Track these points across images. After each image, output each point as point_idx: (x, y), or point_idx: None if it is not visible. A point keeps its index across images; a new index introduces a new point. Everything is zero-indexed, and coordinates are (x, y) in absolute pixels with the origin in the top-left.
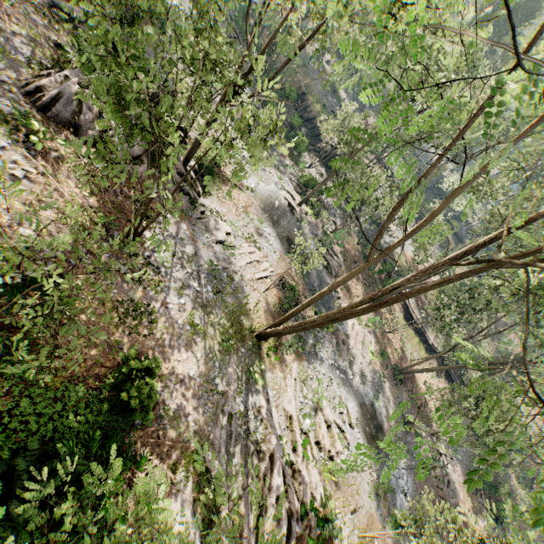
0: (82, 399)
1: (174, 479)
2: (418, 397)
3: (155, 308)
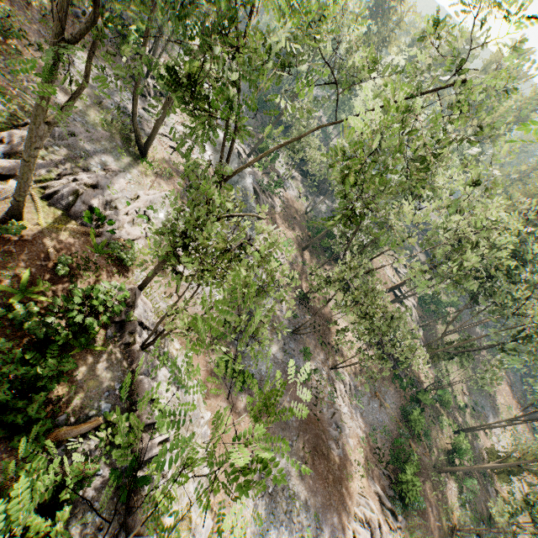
0: None
1: None
2: (327, 336)
3: None
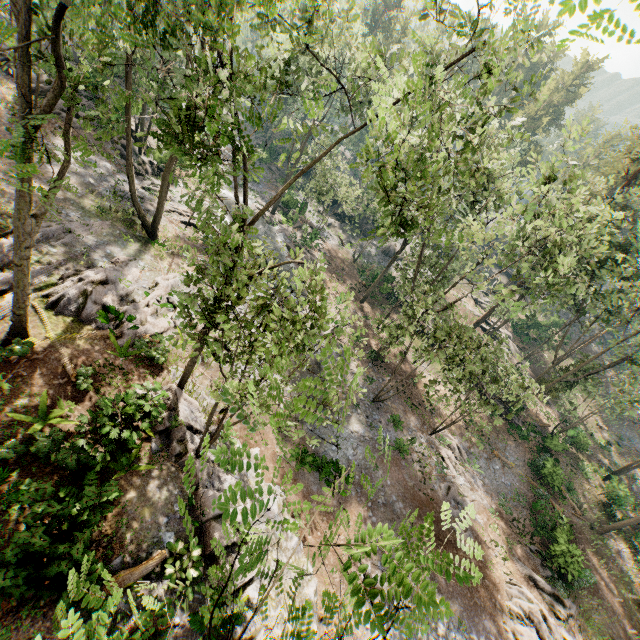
0: None
1: None
2: (416, 396)
3: None
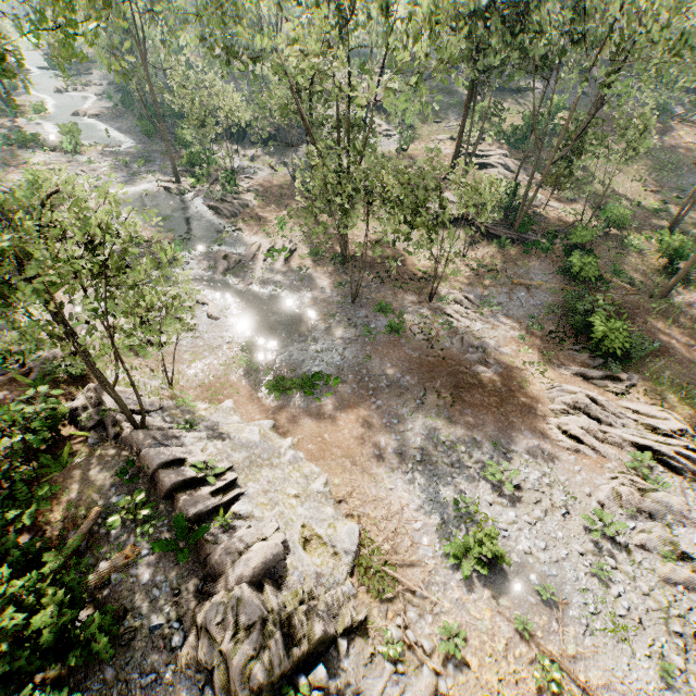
0: None
1: None
2: (406, 274)
3: None
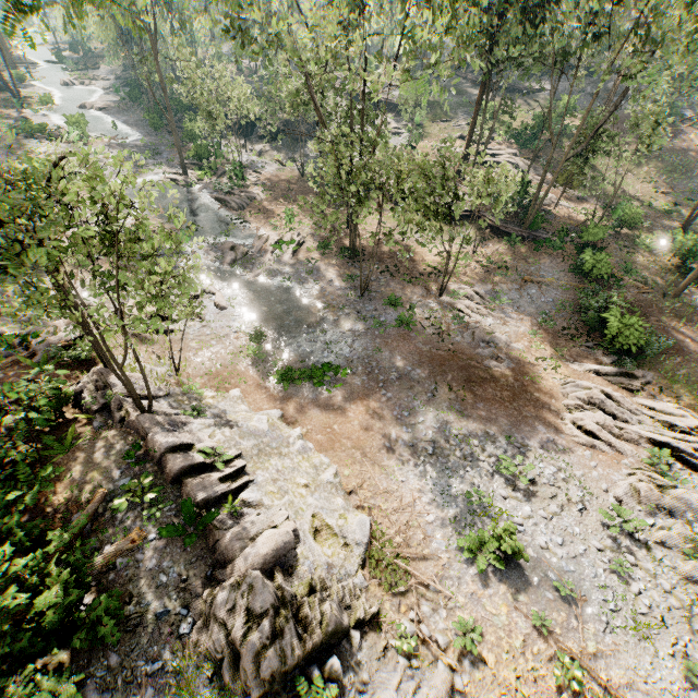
0: None
1: None
2: (415, 269)
3: None
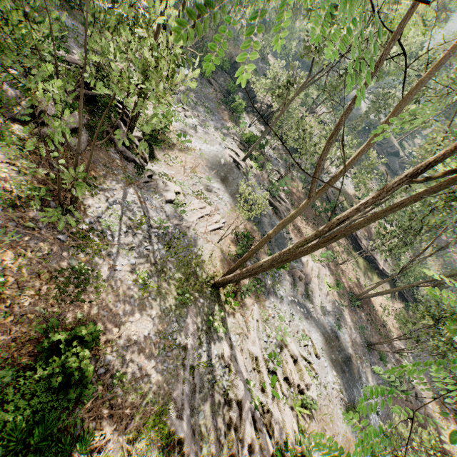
0: (12, 382)
1: (131, 450)
2: (376, 319)
3: (100, 273)
